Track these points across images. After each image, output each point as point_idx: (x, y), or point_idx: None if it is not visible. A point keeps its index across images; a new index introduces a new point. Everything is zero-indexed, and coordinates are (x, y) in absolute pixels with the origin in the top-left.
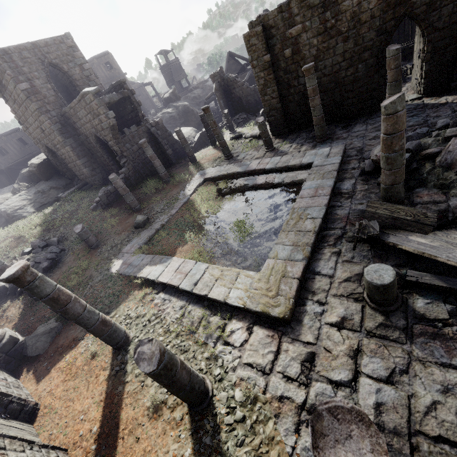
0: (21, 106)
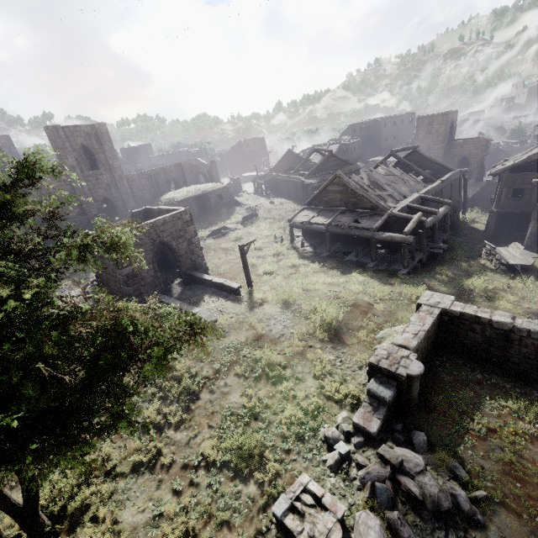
0: (431, 134)
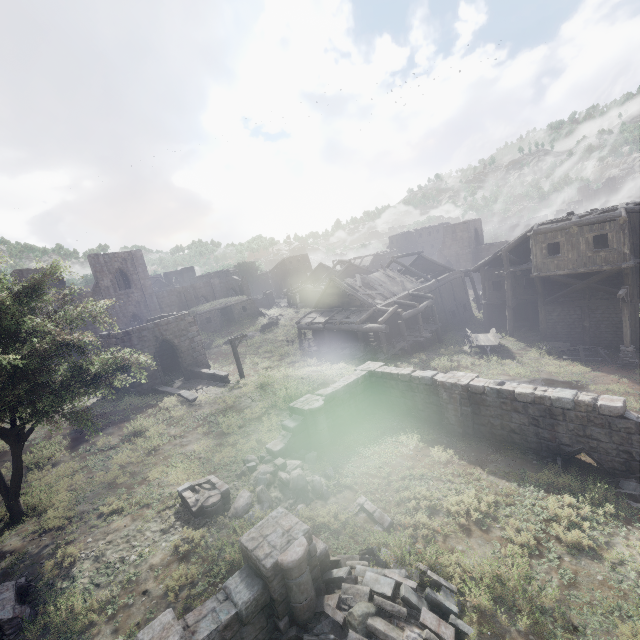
0: (456, 241)
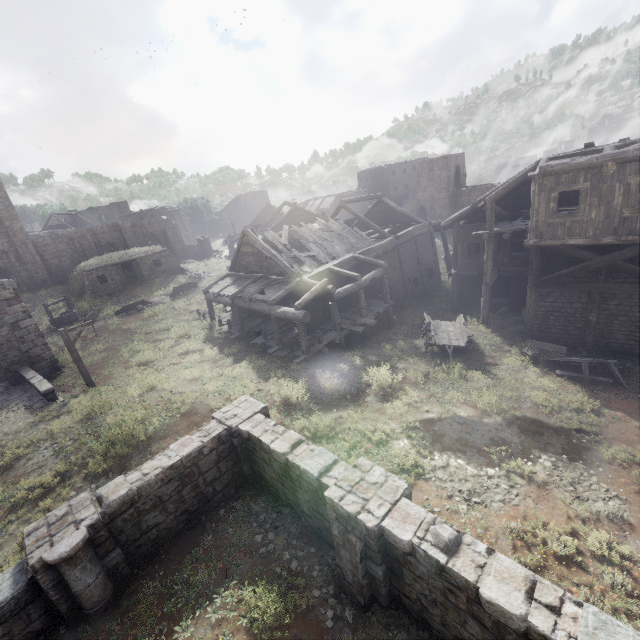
0: (433, 181)
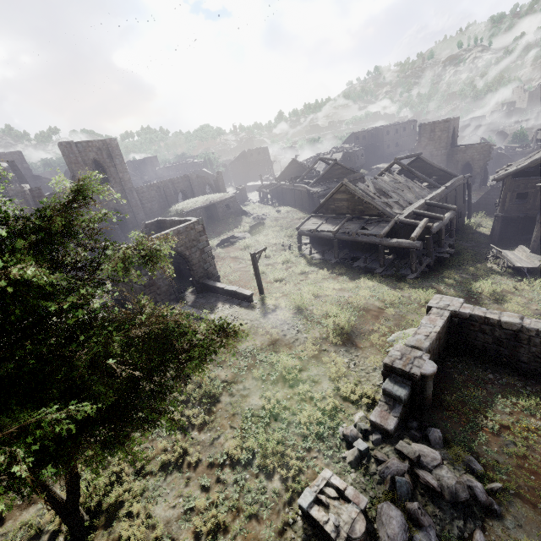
0: (433, 141)
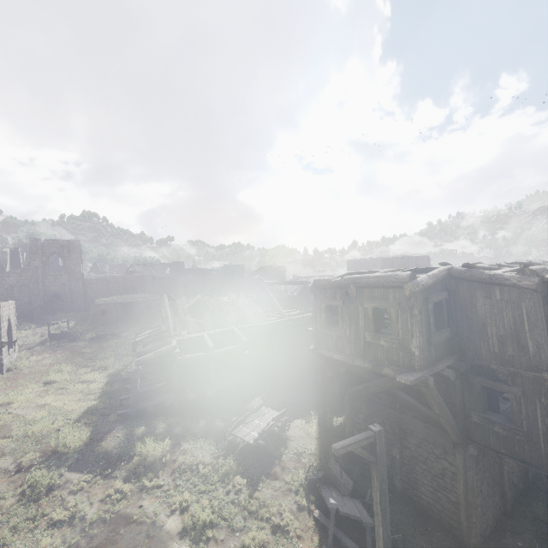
0: None
